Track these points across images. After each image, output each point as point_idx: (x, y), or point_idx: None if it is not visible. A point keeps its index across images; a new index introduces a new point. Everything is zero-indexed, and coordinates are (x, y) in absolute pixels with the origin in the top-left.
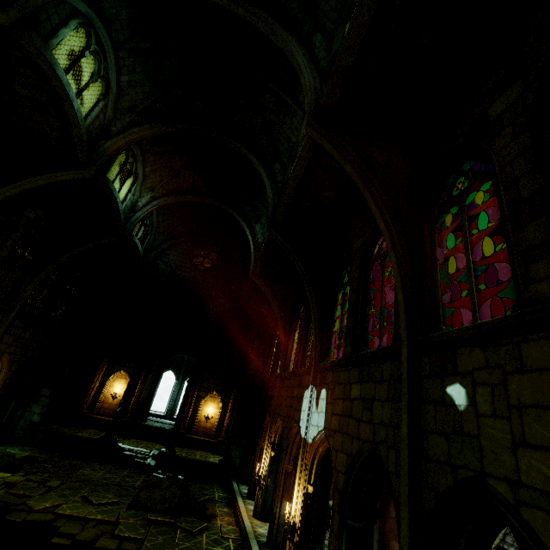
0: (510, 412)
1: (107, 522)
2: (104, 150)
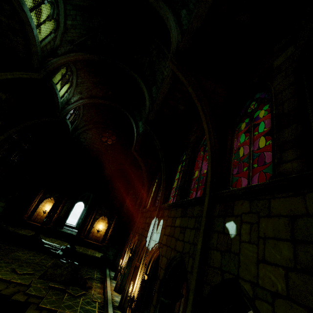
0: (258, 240)
1: (23, 284)
2: (51, 63)
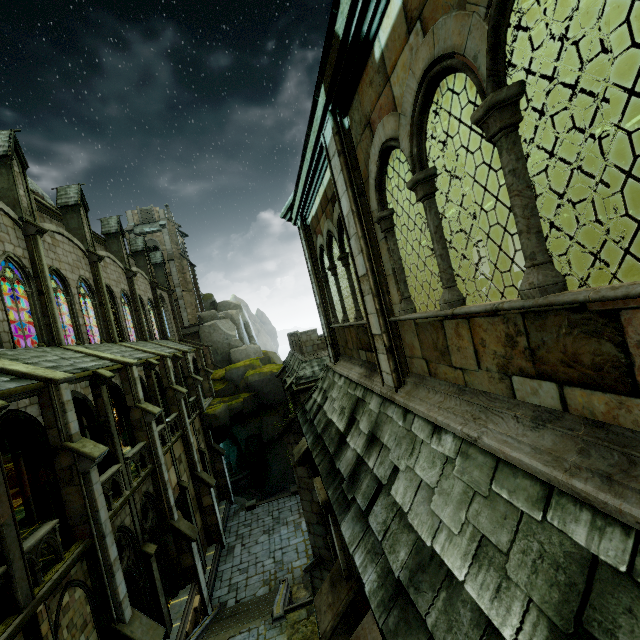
0: None
1: None
2: None
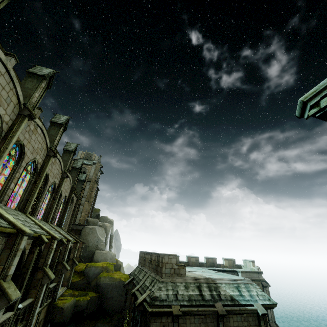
0: None
1: None
2: None
